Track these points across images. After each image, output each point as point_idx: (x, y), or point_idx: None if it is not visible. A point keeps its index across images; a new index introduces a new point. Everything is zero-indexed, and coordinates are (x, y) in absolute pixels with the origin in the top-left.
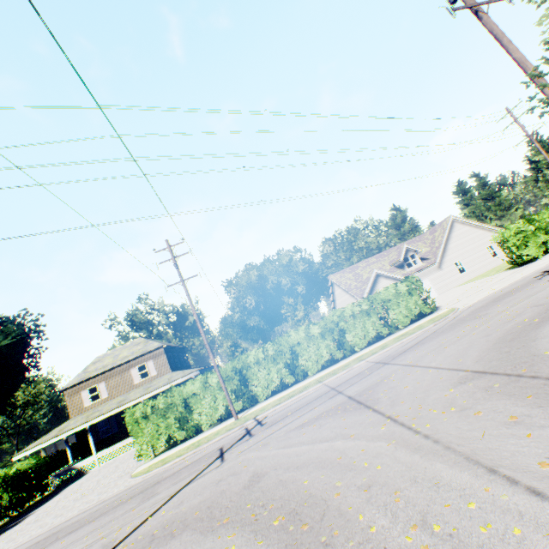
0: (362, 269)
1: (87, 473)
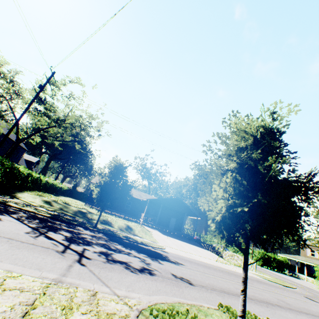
0: None
1: (299, 279)
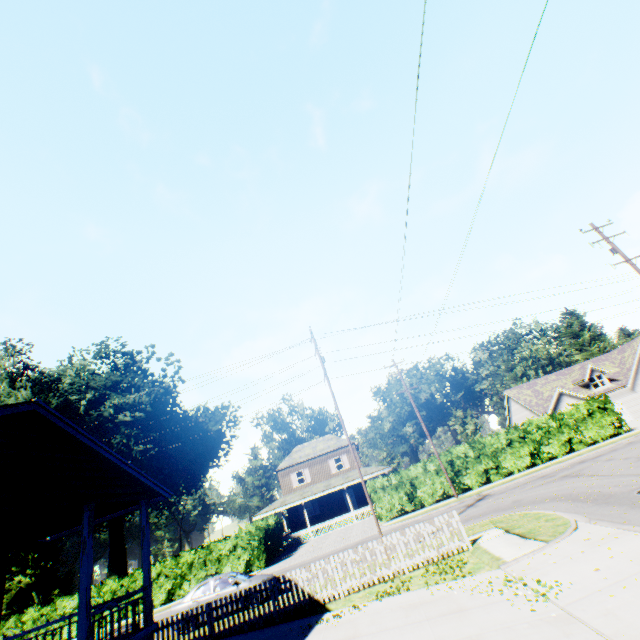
0: (541, 386)
1: (305, 541)
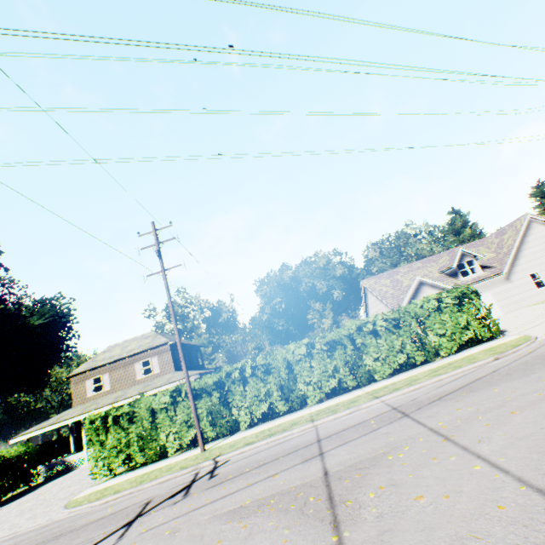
0: (402, 275)
1: (74, 470)
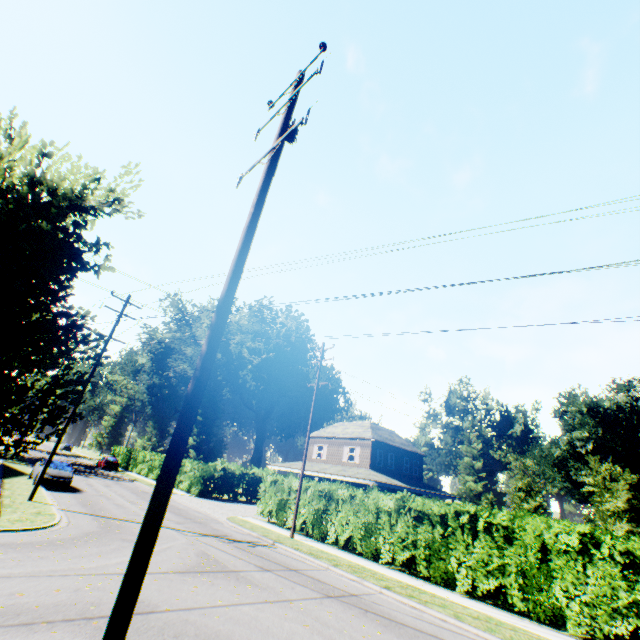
0: None
1: None
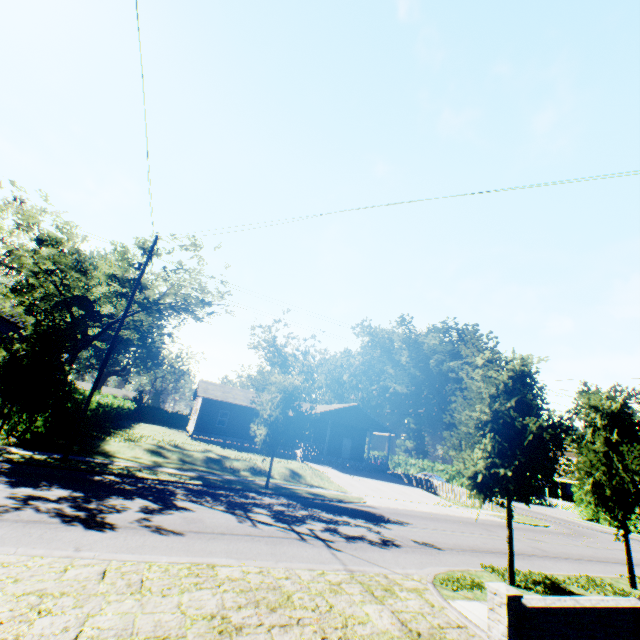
0: None
1: (552, 507)
